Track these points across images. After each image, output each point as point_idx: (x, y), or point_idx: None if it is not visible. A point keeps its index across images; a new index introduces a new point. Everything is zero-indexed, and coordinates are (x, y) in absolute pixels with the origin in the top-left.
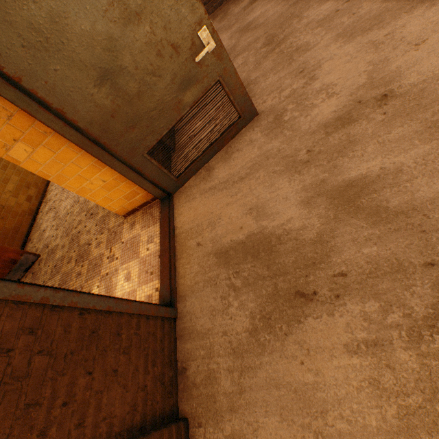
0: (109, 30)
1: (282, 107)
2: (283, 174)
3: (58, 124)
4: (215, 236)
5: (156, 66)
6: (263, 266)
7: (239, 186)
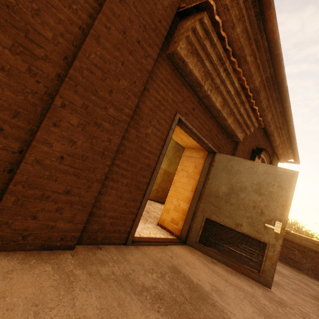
0: (247, 186)
1: (291, 306)
2: (254, 307)
3: (202, 180)
4: (182, 265)
5: (248, 207)
6: (189, 293)
7: (221, 279)
